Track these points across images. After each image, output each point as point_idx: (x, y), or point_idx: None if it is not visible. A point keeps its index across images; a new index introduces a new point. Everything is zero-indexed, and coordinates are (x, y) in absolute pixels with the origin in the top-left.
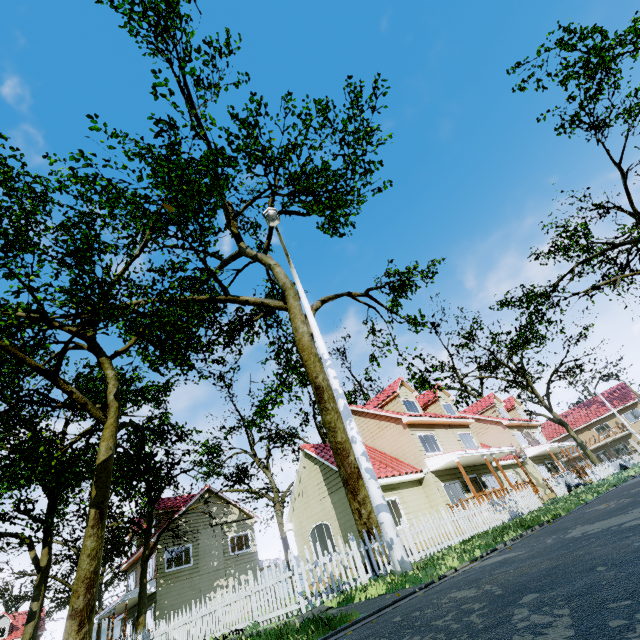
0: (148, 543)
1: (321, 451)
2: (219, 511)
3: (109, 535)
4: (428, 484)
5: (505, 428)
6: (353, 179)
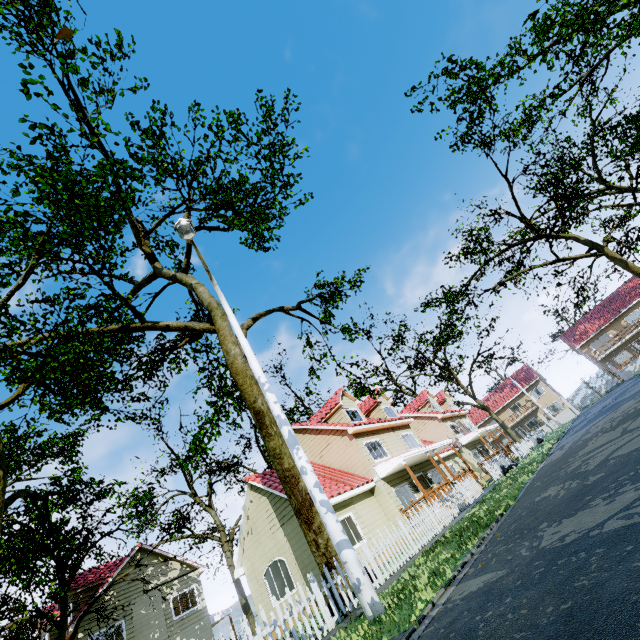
0: (63, 637)
1: (268, 480)
2: (156, 571)
3: (11, 634)
4: (380, 492)
5: (440, 421)
6: (273, 192)
